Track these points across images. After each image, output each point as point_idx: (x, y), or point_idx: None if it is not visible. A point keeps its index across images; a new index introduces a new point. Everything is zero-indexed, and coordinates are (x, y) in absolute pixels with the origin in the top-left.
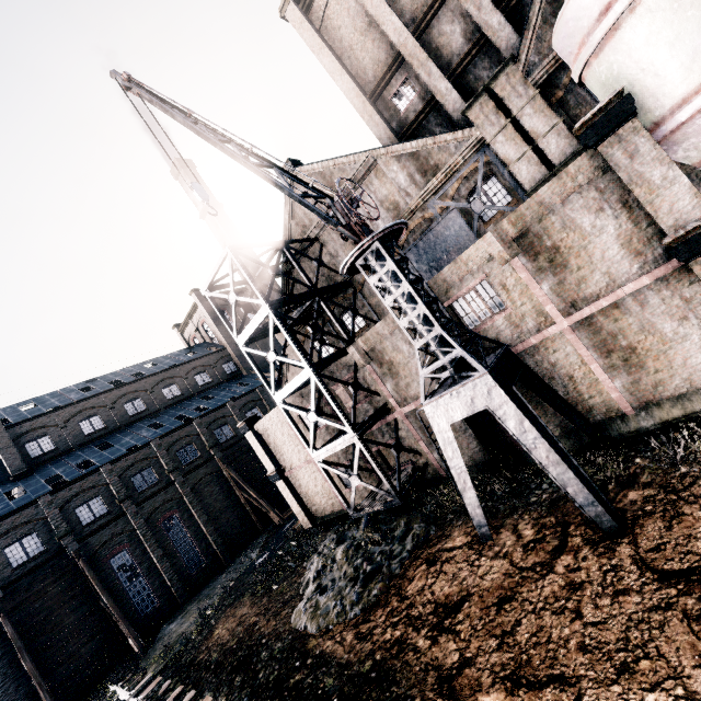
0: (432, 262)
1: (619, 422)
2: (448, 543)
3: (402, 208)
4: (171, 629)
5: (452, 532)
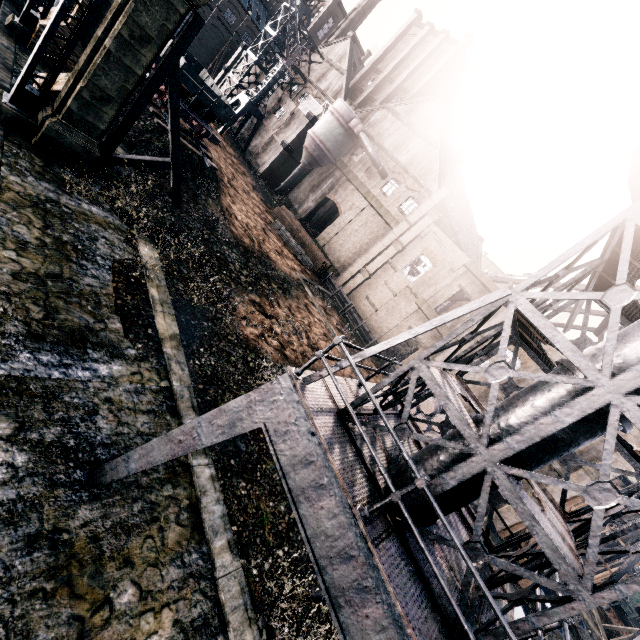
0: (308, 109)
1: (251, 155)
2: None
3: (327, 92)
4: None
5: None
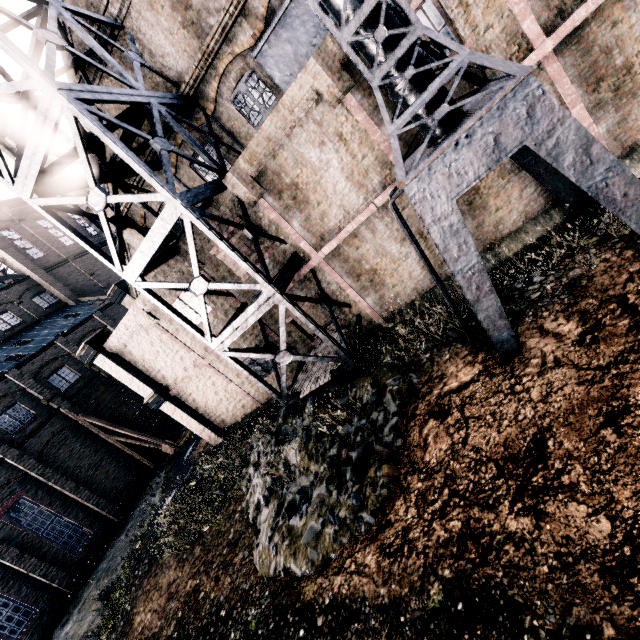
0: (314, 37)
1: None
2: (450, 384)
3: None
4: (67, 633)
5: (445, 370)
